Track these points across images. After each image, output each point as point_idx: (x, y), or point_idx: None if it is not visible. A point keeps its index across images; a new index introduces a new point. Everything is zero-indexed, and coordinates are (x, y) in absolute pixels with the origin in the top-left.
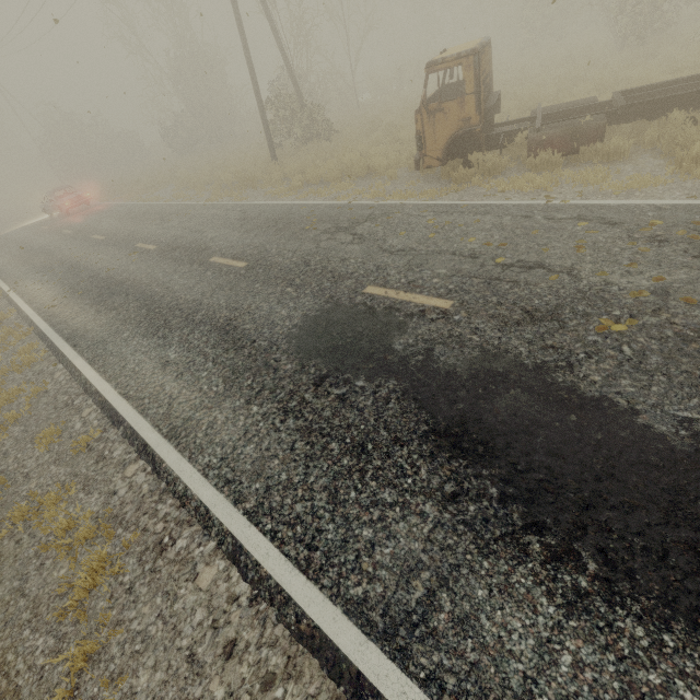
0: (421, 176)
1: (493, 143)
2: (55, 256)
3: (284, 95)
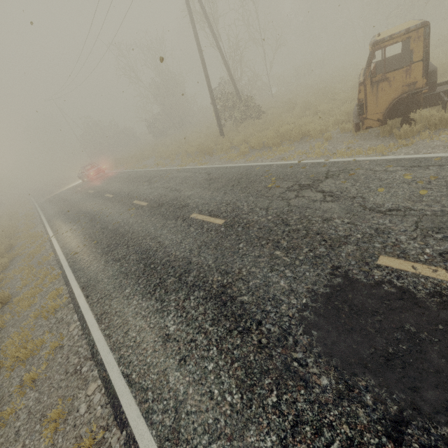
0: (355, 136)
1: (429, 102)
2: (82, 210)
3: (227, 93)
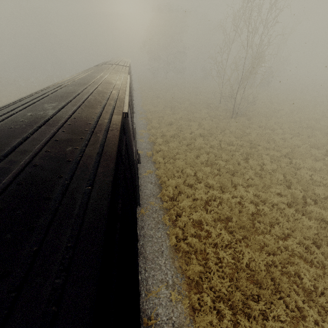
0: None
1: None
2: None
3: None
